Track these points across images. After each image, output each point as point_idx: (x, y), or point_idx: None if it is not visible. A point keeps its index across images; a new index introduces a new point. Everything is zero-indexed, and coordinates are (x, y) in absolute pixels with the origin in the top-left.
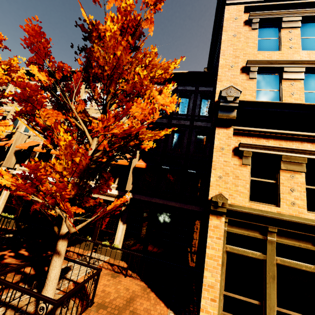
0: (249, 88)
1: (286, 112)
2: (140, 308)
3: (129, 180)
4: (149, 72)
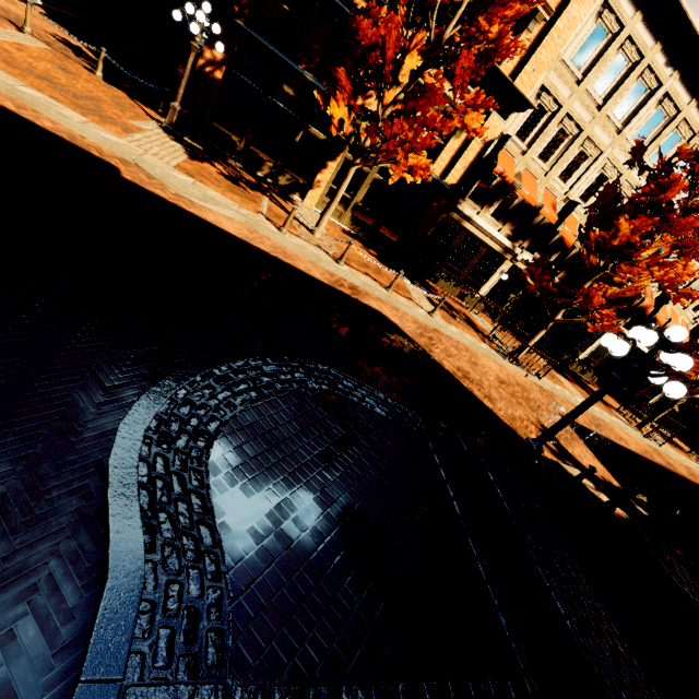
0: None
1: None
2: (698, 457)
3: None
4: None
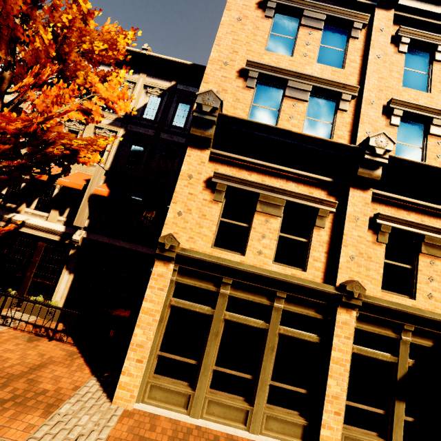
0: (243, 100)
1: (274, 140)
2: (48, 376)
3: (81, 212)
4: (78, 40)
